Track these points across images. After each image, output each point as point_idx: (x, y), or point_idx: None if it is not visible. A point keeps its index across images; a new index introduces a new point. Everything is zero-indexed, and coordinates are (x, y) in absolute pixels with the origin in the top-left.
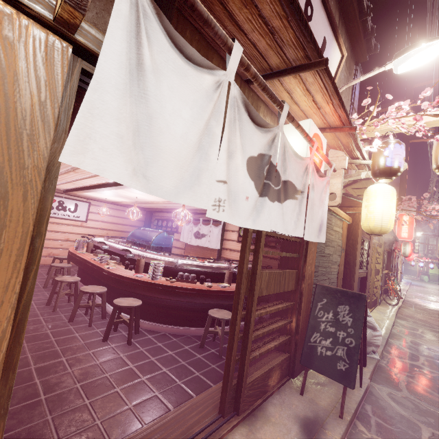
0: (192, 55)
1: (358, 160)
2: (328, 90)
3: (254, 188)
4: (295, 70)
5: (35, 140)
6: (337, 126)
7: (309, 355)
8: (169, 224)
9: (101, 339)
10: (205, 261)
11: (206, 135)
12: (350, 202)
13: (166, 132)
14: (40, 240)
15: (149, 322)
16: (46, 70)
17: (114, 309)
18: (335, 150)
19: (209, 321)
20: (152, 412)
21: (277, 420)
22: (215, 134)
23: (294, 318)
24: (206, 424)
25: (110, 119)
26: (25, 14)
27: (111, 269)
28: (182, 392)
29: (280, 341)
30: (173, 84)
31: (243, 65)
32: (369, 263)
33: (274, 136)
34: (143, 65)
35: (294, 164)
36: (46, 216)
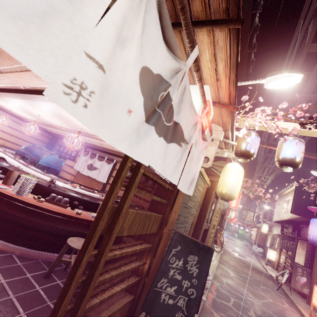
0: None
1: (228, 140)
2: (232, 61)
3: (142, 105)
4: (213, 22)
5: None
6: (225, 103)
7: (152, 301)
8: (69, 152)
9: None
10: (84, 189)
11: None
12: (211, 172)
13: None
14: None
15: None
16: None
17: None
18: (216, 125)
19: (65, 249)
20: None
21: None
22: None
23: (148, 260)
24: None
25: None
26: None
27: None
28: None
29: (128, 283)
30: None
31: None
32: (212, 220)
33: (179, 70)
34: None
35: (188, 113)
36: None
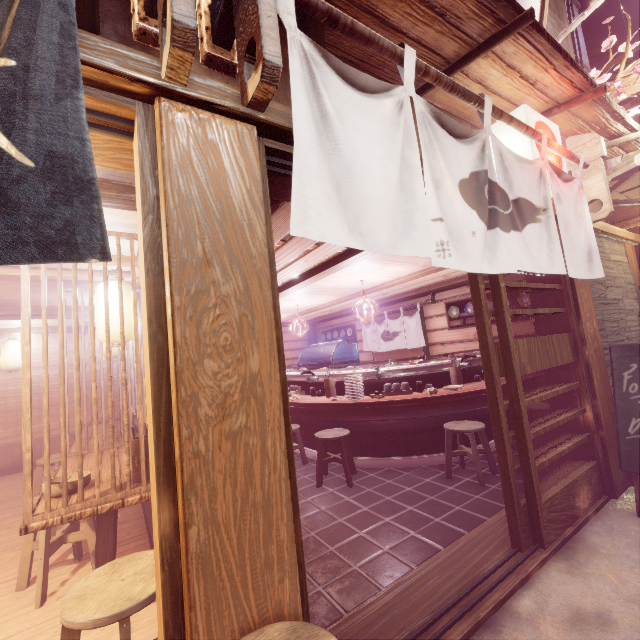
0: (366, 84)
1: (622, 138)
2: (543, 51)
3: (478, 219)
4: (485, 47)
5: (253, 229)
6: (570, 98)
7: (634, 455)
8: (342, 334)
9: (314, 485)
10: (414, 362)
11: (404, 169)
12: (626, 212)
13: (366, 178)
14: (278, 329)
15: (365, 458)
16: (244, 159)
17: (318, 444)
18: (577, 136)
19: (449, 438)
20: (417, 554)
21: (611, 552)
22: (414, 164)
23: (587, 405)
24: (499, 560)
25: (315, 181)
26: (217, 114)
27: (297, 400)
28: (447, 530)
29: (574, 441)
30: (357, 124)
31: (420, 70)
32: None
33: (482, 144)
34: (327, 115)
35: (521, 174)
36: (276, 304)
